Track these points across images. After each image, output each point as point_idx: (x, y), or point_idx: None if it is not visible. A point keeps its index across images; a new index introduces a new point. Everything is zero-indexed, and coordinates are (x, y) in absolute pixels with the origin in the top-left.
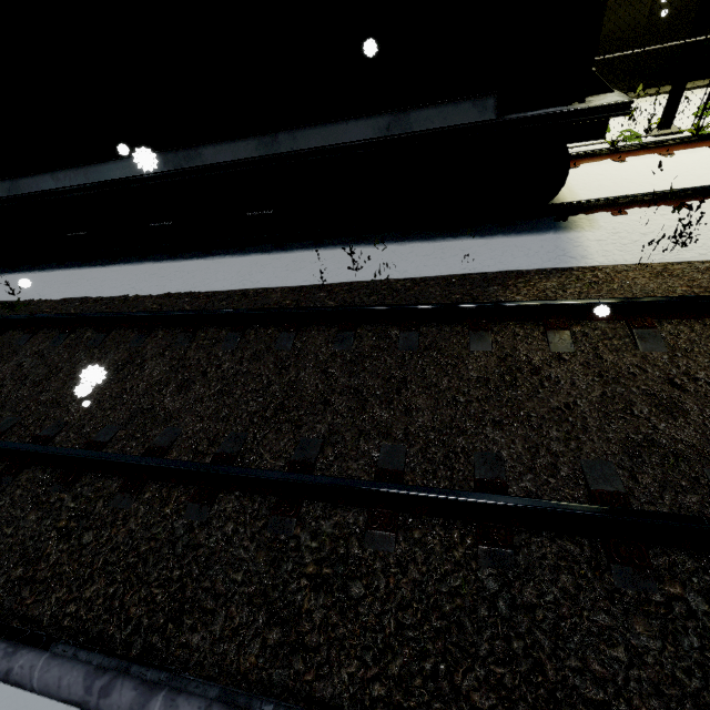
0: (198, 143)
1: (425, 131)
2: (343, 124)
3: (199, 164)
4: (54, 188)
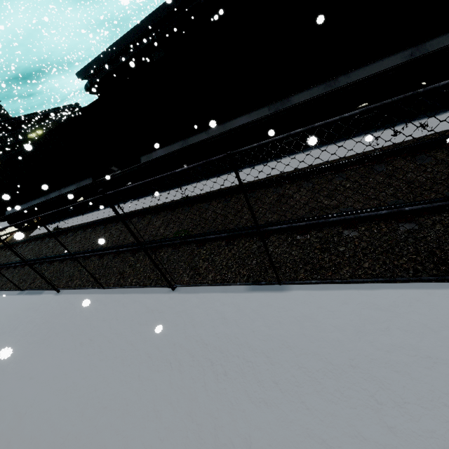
0: (287, 96)
1: (437, 49)
2: (380, 62)
3: (289, 105)
4: (206, 137)
